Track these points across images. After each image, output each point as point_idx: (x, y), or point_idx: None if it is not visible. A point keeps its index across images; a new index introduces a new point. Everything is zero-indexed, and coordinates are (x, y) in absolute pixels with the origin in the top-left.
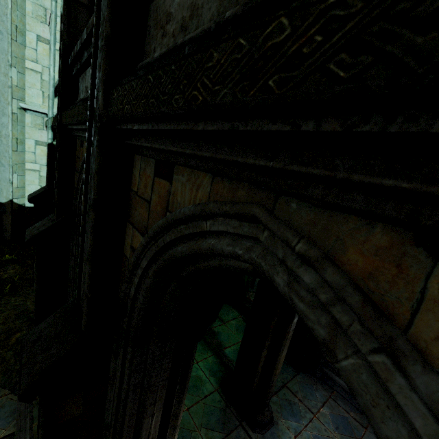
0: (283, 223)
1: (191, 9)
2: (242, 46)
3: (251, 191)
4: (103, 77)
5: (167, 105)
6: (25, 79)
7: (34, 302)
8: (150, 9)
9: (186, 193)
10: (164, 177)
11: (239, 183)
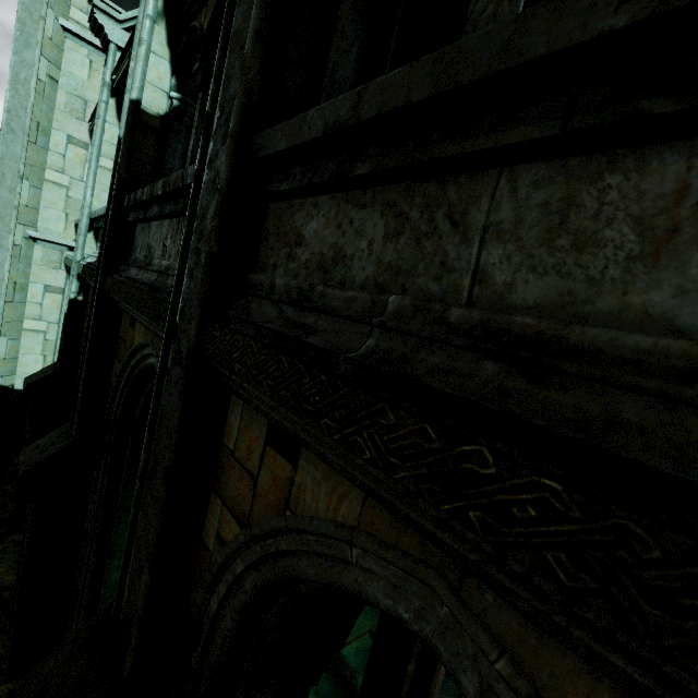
0: (475, 617)
1: (334, 251)
2: (430, 437)
3: (425, 545)
4: (201, 302)
5: (311, 421)
6: (41, 196)
7: (19, 580)
8: (270, 210)
9: (320, 497)
10: (283, 453)
11: (406, 525)
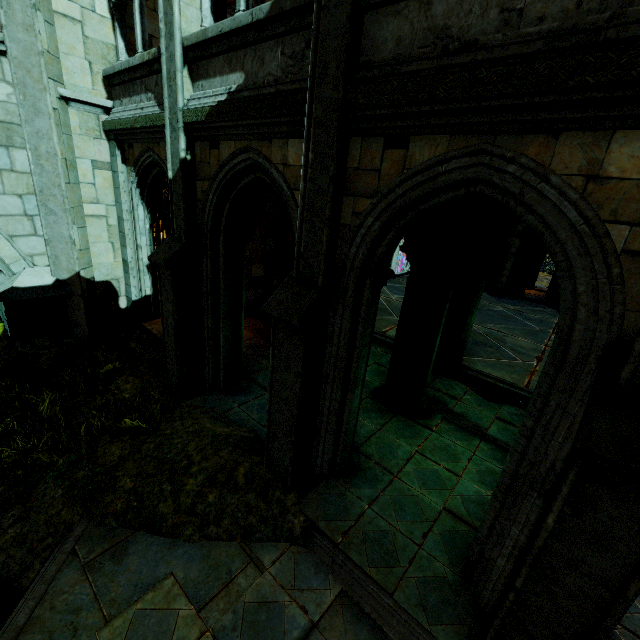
0: None
1: None
2: None
3: None
4: None
5: None
6: (56, 37)
7: (295, 417)
8: None
9: None
10: None
11: None
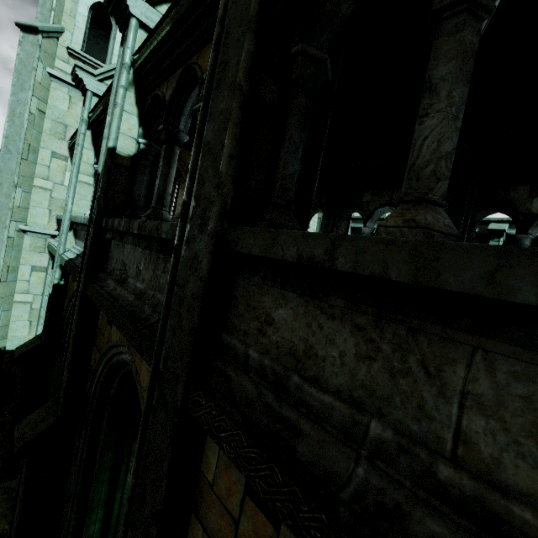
0: None
1: (305, 345)
2: None
3: None
4: (186, 369)
5: None
6: (31, 198)
7: None
8: (238, 280)
9: None
10: (263, 511)
11: None
